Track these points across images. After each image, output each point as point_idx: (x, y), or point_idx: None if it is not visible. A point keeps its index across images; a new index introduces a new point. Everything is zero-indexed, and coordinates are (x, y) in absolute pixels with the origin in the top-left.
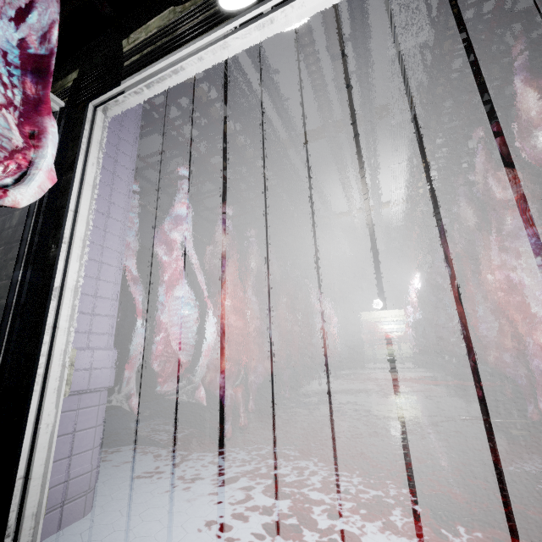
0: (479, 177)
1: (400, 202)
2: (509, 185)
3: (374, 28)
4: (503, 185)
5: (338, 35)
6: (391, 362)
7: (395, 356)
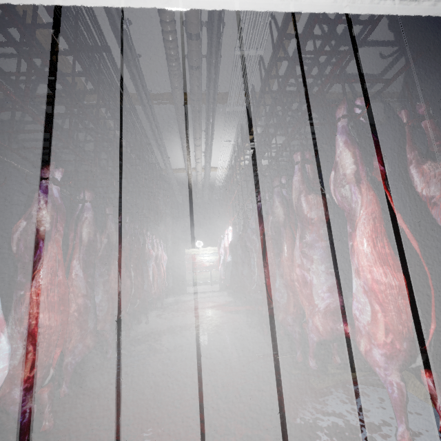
0: (296, 191)
1: (224, 169)
2: (316, 206)
3: (227, 25)
4: (312, 205)
5: (197, 17)
6: (204, 284)
7: (207, 280)
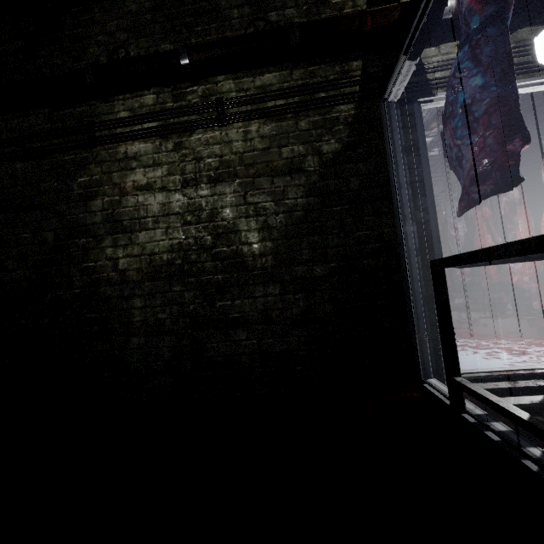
0: None
1: None
2: None
3: None
4: None
5: None
6: None
7: None
